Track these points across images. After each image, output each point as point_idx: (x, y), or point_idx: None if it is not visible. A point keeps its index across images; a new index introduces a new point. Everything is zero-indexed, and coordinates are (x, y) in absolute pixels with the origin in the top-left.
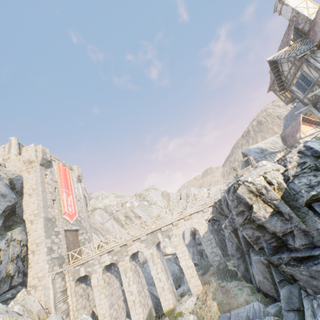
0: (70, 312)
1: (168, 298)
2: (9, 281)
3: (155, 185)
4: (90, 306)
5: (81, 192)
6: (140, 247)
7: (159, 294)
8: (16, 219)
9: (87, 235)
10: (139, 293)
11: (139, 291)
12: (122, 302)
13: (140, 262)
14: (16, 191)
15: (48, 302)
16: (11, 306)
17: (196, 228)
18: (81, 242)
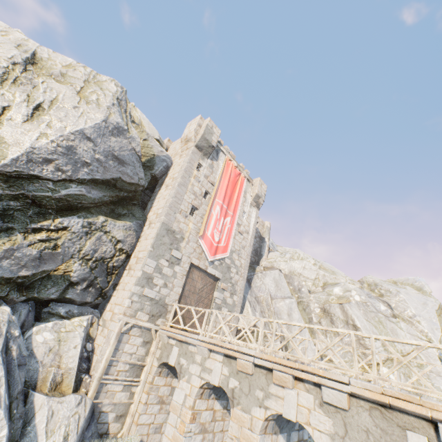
0: (127, 416)
1: None
2: (64, 287)
3: (422, 281)
4: None
5: (252, 224)
6: (310, 420)
7: None
8: (136, 211)
9: (232, 299)
10: None
11: None
12: None
13: None
14: (151, 172)
15: (97, 367)
16: (40, 328)
17: None
18: (213, 302)
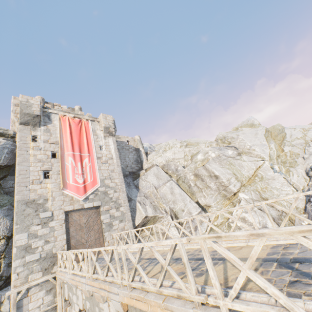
0: None
1: None
2: None
3: (251, 118)
4: None
5: (113, 150)
6: None
7: None
8: None
9: (119, 211)
10: None
11: None
12: None
13: None
14: None
15: None
16: None
17: None
18: (103, 223)
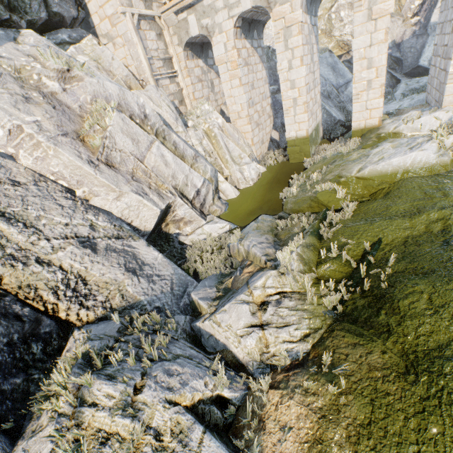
0: (185, 101)
1: (373, 107)
2: None
3: None
4: (217, 102)
5: None
6: None
7: (355, 95)
8: None
9: None
10: (307, 89)
11: (308, 86)
12: (268, 107)
13: (317, 33)
14: None
15: (141, 71)
16: (70, 54)
17: None
18: None
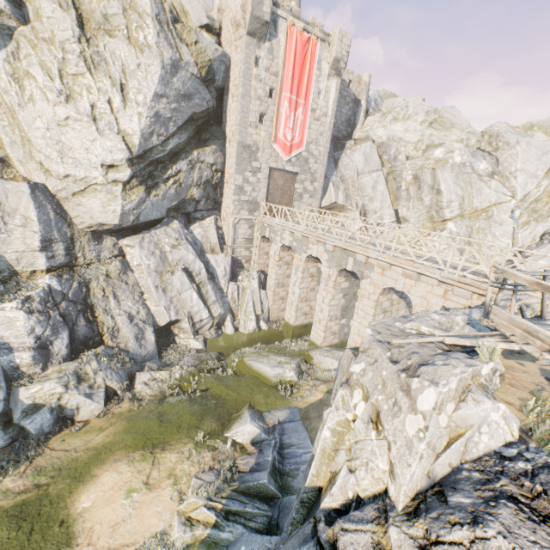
0: (251, 261)
1: (319, 334)
2: (194, 204)
3: None
4: None
5: (331, 102)
6: (321, 256)
7: (314, 321)
8: (215, 132)
9: (313, 186)
10: (303, 300)
11: (304, 298)
12: None
13: None
14: (214, 86)
15: (228, 241)
16: (194, 227)
17: (413, 303)
18: (295, 192)
